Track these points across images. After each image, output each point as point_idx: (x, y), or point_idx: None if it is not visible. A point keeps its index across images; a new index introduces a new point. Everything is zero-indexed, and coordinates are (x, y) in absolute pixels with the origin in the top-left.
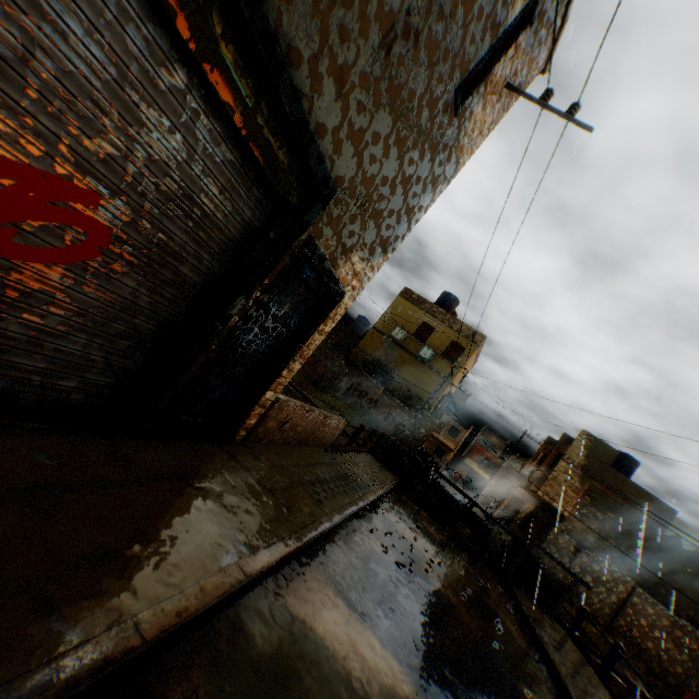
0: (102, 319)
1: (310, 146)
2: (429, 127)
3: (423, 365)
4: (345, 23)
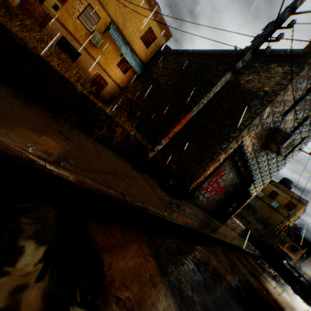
0: (218, 201)
1: (253, 177)
2: (276, 164)
3: (272, 209)
4: (261, 163)
